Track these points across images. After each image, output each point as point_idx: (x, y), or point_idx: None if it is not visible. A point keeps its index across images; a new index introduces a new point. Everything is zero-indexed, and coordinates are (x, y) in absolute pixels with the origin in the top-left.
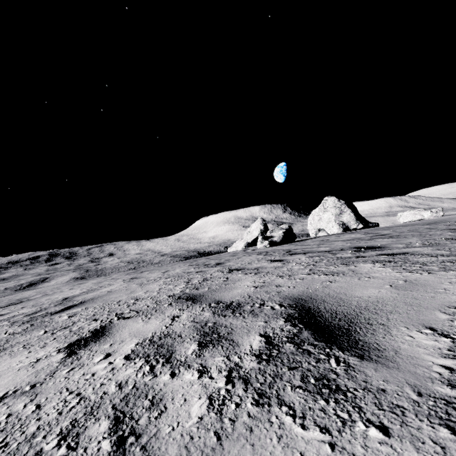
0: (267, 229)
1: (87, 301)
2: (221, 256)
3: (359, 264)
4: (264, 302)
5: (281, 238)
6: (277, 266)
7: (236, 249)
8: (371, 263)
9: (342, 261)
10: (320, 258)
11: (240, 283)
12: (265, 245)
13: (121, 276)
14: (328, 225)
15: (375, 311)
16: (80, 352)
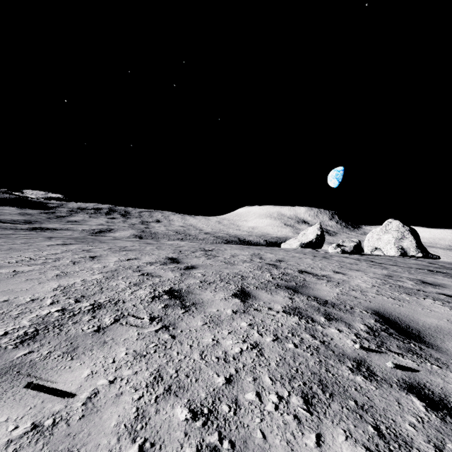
0: (323, 235)
1: (283, 260)
2: (302, 251)
3: (435, 276)
4: (401, 277)
5: (352, 249)
6: (383, 268)
7: (290, 246)
8: (442, 277)
9: (424, 273)
10: (408, 270)
11: (373, 270)
12: (337, 251)
13: (245, 248)
14: (386, 246)
15: (446, 285)
16: (346, 275)
